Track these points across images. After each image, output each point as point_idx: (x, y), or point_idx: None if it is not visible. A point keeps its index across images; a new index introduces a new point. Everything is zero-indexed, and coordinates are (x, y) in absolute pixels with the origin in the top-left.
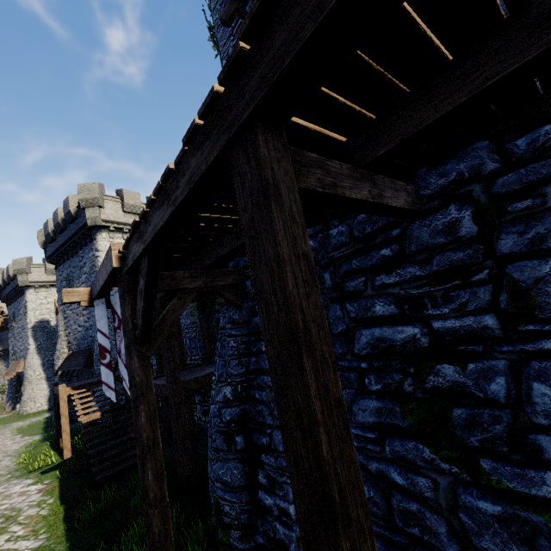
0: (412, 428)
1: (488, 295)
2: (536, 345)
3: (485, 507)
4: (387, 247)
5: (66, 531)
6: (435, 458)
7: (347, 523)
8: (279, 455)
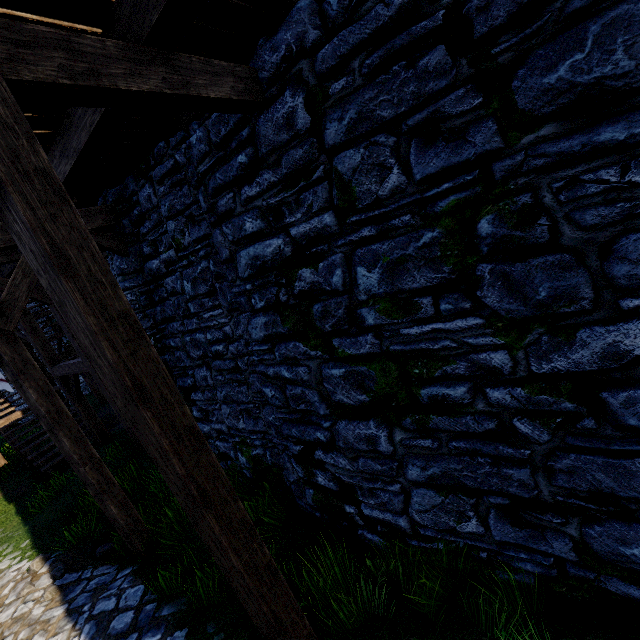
0: (290, 331)
1: (325, 193)
2: (358, 234)
3: (336, 373)
4: (243, 152)
5: (23, 520)
6: (307, 350)
7: (147, 400)
8: (205, 390)
